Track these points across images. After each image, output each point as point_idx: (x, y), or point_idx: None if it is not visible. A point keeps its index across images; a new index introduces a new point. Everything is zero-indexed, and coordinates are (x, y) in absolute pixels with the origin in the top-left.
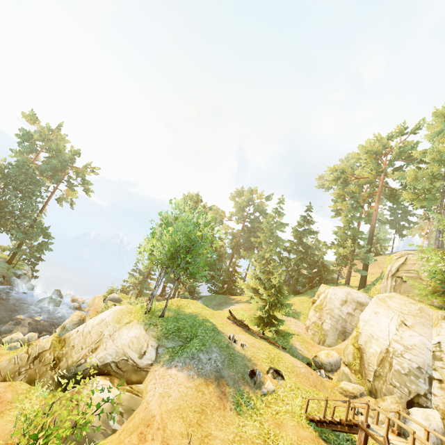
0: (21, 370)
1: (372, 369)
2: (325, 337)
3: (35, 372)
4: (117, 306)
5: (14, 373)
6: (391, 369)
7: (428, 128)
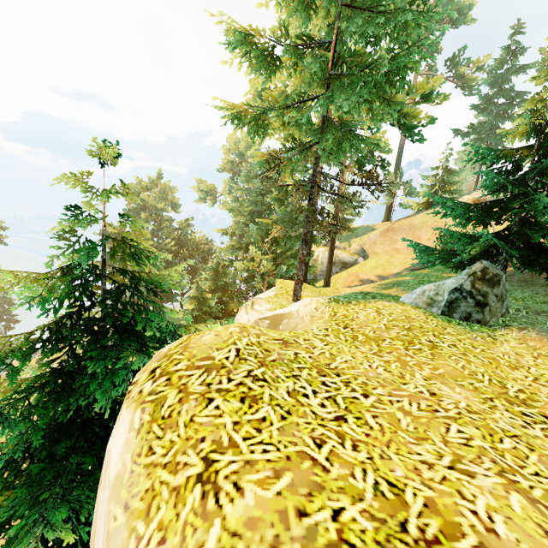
0: None
1: None
2: None
3: None
4: None
5: None
6: None
7: None
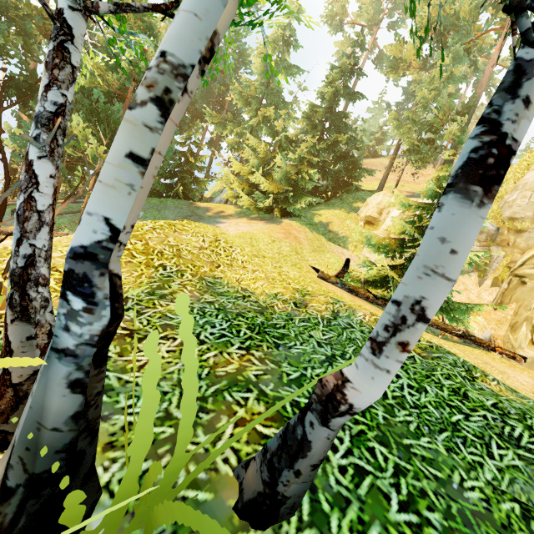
0: None
1: None
2: None
3: None
4: None
5: None
6: None
7: None
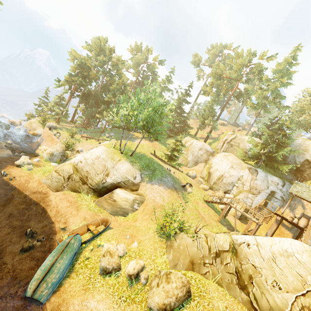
0: (64, 185)
1: (213, 181)
2: (188, 163)
3: (73, 186)
4: (101, 147)
5: (60, 187)
6: (222, 182)
7: (277, 64)
